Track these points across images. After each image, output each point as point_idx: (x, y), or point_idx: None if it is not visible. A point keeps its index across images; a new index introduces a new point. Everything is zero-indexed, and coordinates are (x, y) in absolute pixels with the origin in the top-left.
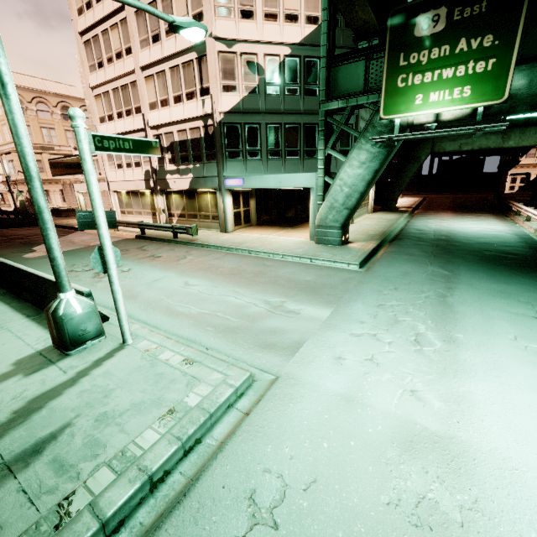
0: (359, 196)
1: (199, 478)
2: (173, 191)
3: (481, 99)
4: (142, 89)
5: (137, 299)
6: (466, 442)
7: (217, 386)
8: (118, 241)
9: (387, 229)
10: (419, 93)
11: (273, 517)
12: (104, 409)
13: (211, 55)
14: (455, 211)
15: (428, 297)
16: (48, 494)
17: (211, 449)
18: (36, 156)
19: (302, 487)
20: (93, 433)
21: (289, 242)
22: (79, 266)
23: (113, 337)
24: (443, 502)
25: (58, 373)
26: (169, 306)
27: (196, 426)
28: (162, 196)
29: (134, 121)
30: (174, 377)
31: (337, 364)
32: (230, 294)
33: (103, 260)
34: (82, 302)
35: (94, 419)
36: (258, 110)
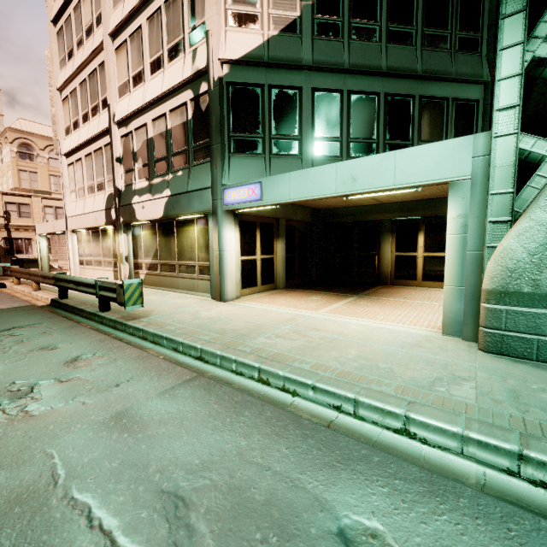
0: None
1: None
2: (142, 225)
3: None
4: (109, 66)
5: None
6: None
7: None
8: None
9: None
10: None
11: None
12: None
13: None
14: None
15: None
16: None
17: None
18: (24, 199)
19: None
20: None
21: (381, 336)
22: None
23: None
24: None
25: None
26: None
27: None
28: (126, 234)
29: (99, 120)
30: None
31: None
32: None
33: None
34: None
35: None
36: (297, 61)
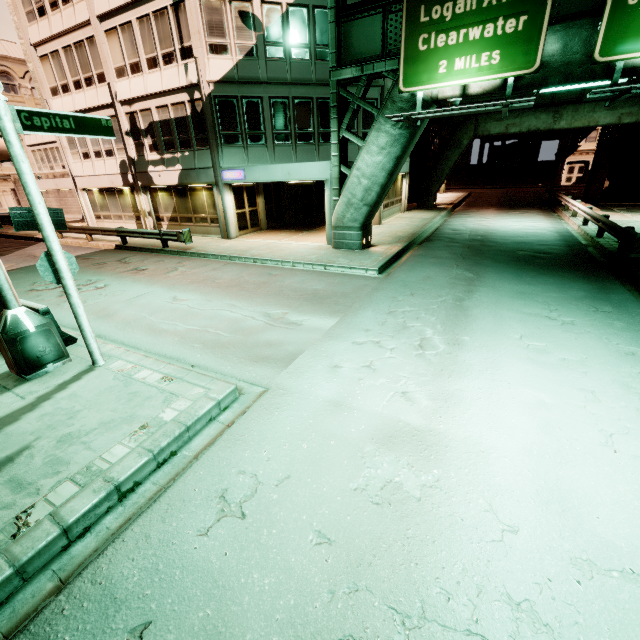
0: (380, 190)
1: (171, 485)
2: (159, 188)
3: (511, 67)
4: (103, 48)
5: (113, 319)
6: (444, 433)
7: (197, 400)
8: (93, 253)
9: (418, 230)
10: (443, 59)
11: (241, 509)
12: (68, 430)
13: (191, 2)
14: (500, 208)
15: (444, 301)
16: (4, 510)
17: (187, 459)
18: None
19: (275, 483)
20: (55, 453)
21: (302, 247)
22: (41, 284)
23: (82, 359)
24: (407, 483)
25: (14, 400)
26: (151, 324)
27: (170, 439)
28: (145, 195)
29: (98, 93)
30: (150, 395)
31: (332, 372)
32: (225, 307)
33: (54, 268)
34: (36, 320)
35: (56, 440)
36: (257, 79)
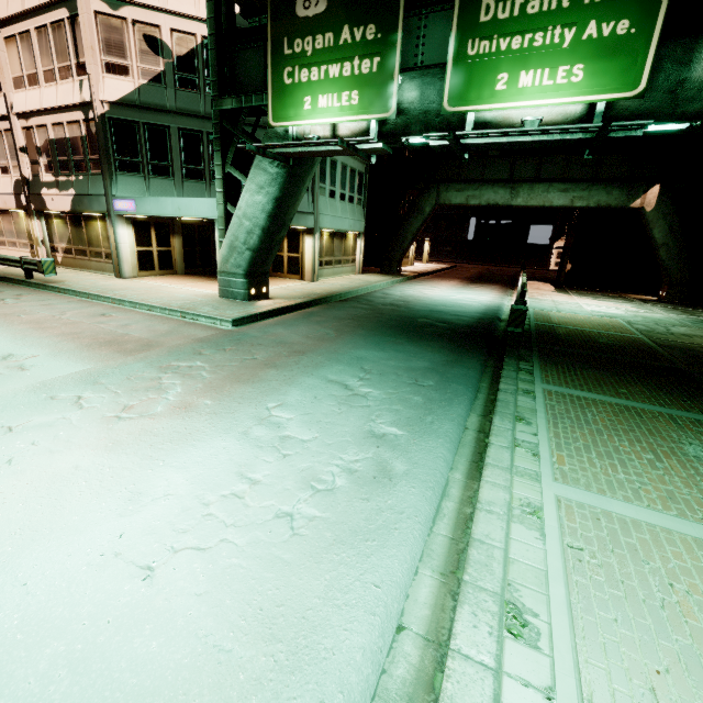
0: (262, 233)
1: None
2: (54, 214)
3: (370, 110)
4: None
5: None
6: None
7: None
8: None
9: (344, 289)
10: (307, 95)
11: None
12: None
13: (84, 15)
14: (463, 280)
15: (253, 359)
16: None
17: None
18: None
19: None
20: None
21: (187, 293)
22: None
23: None
24: None
25: None
26: None
27: None
28: (39, 220)
29: None
30: None
31: None
32: None
33: None
34: None
35: None
36: (164, 107)
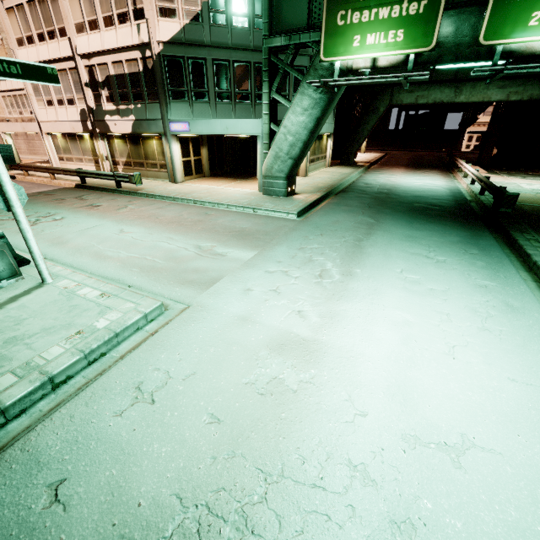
0: (302, 146)
1: (97, 379)
2: (115, 135)
3: (412, 45)
4: (64, 4)
5: (65, 246)
6: (325, 343)
7: (128, 313)
8: (55, 190)
9: (337, 182)
10: (357, 34)
11: (152, 397)
12: (14, 334)
13: None
14: (408, 167)
15: (346, 241)
16: None
17: (114, 359)
18: None
19: (183, 378)
20: (1, 351)
21: (237, 192)
22: (5, 214)
23: (33, 278)
24: (289, 379)
25: None
26: (98, 251)
27: (100, 342)
28: (103, 141)
29: (60, 46)
30: (88, 307)
31: (244, 294)
32: (164, 240)
33: (5, 197)
34: None
35: (3, 341)
36: (202, 42)
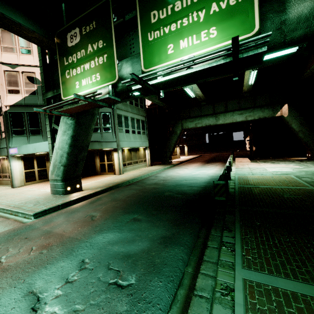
0: (67, 156)
1: None
2: None
3: (106, 81)
4: None
5: None
6: None
7: None
8: None
9: (133, 177)
10: (76, 81)
11: None
12: None
13: None
14: (202, 162)
15: None
16: None
17: None
18: None
19: None
20: None
21: (36, 193)
22: None
23: None
24: None
25: None
26: None
27: None
28: None
29: None
30: None
31: None
32: None
33: None
34: None
35: None
36: (36, 104)
